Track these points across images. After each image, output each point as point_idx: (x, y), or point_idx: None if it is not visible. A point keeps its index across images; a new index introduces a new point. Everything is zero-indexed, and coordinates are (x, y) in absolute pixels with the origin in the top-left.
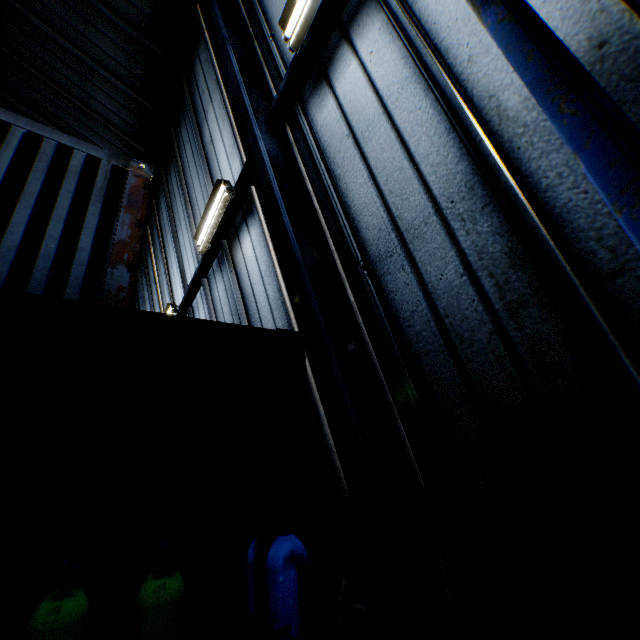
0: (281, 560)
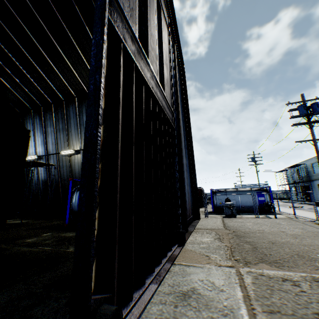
0: None
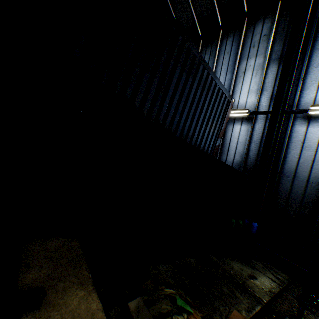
0: (255, 226)
